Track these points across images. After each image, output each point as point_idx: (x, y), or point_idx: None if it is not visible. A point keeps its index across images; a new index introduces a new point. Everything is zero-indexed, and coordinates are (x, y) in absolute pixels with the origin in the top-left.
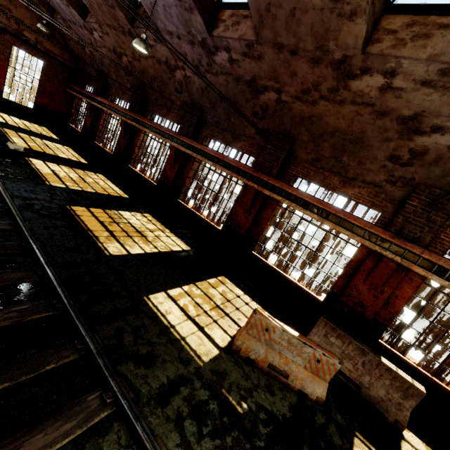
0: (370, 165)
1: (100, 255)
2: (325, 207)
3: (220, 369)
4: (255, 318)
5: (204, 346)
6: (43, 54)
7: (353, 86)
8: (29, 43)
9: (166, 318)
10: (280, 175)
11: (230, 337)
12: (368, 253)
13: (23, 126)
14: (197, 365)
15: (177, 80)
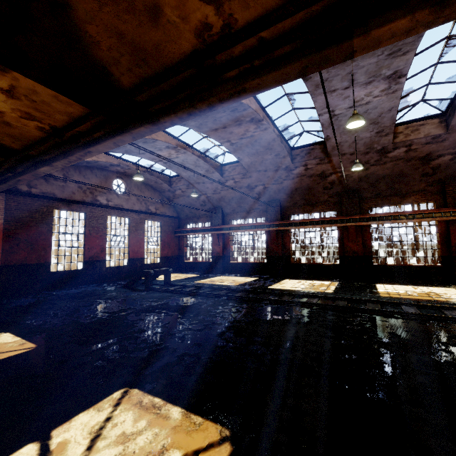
0: None
1: None
2: None
3: None
4: None
5: None
6: (160, 216)
7: None
8: (153, 213)
9: None
10: None
11: None
12: None
13: (180, 277)
14: None
15: (328, 182)
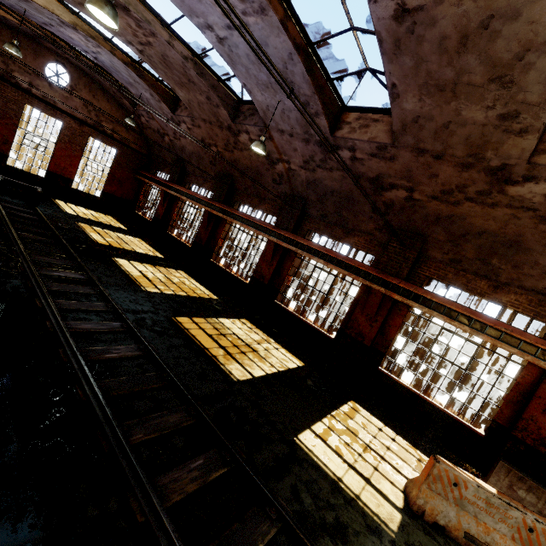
0: (529, 270)
1: (230, 382)
2: (479, 318)
3: (414, 542)
4: (439, 468)
5: (383, 508)
6: (118, 143)
7: (511, 191)
8: (105, 134)
9: (329, 468)
10: (409, 276)
11: (402, 492)
12: (539, 374)
13: (93, 218)
14: (390, 536)
15: (277, 172)
